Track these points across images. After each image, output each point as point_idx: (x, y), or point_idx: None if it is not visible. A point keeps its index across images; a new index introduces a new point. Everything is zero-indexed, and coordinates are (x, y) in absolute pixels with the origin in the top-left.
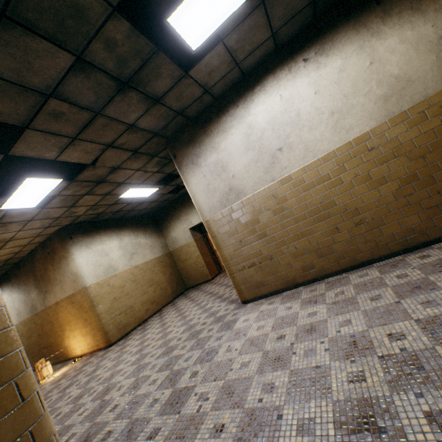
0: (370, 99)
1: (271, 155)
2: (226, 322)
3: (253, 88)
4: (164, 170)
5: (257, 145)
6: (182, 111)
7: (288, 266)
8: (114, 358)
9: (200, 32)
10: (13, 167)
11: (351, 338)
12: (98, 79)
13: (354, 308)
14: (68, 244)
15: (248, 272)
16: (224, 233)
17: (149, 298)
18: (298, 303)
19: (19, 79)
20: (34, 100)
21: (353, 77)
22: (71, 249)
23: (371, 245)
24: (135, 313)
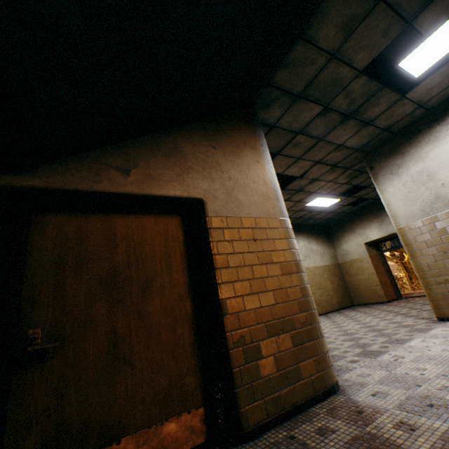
0: None
1: None
2: (416, 328)
3: None
4: (351, 182)
5: None
6: (388, 128)
7: None
8: None
9: (426, 62)
10: None
11: None
12: (330, 117)
13: None
14: None
15: None
16: (421, 242)
17: (316, 299)
18: None
19: (288, 127)
20: (289, 137)
21: None
22: None
23: None
24: None
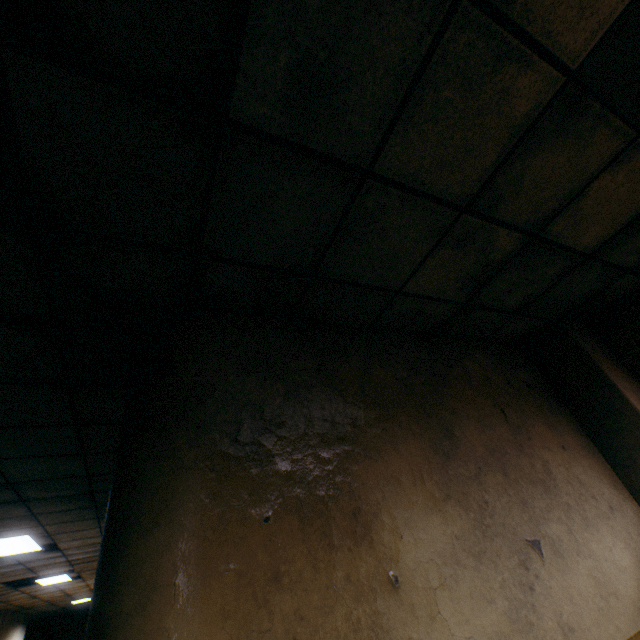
0: None
1: None
2: None
3: None
4: None
5: None
6: None
7: None
8: None
9: (30, 548)
10: None
11: None
12: (0, 567)
13: None
14: None
15: None
16: None
17: None
18: None
19: None
20: None
21: None
22: None
23: None
24: None
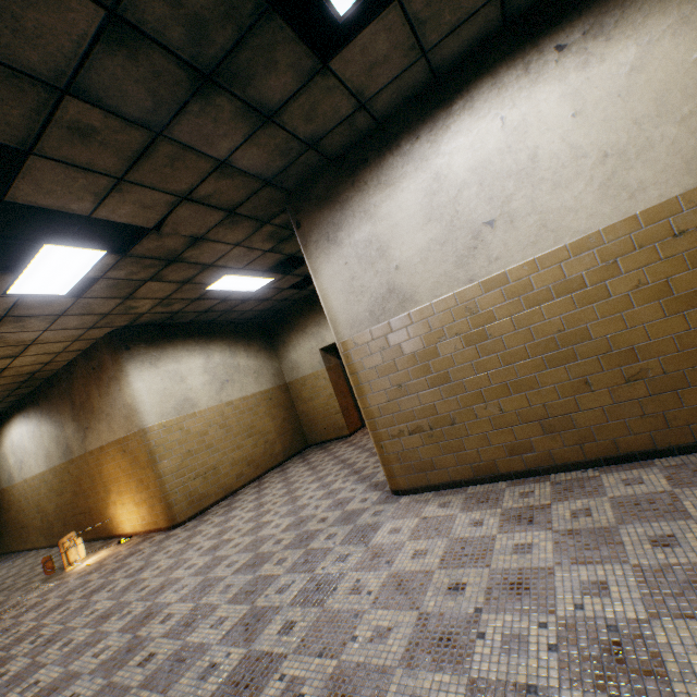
0: (691, 131)
1: (471, 233)
2: (361, 526)
3: (450, 102)
4: (283, 249)
5: (448, 212)
6: (316, 142)
7: (482, 442)
8: (174, 553)
9: None
10: (26, 224)
11: (608, 633)
12: (154, 64)
13: (615, 556)
14: (121, 358)
15: (408, 441)
16: (371, 368)
17: (245, 455)
18: (495, 516)
19: (0, 52)
20: (35, 98)
21: (660, 84)
22: (126, 366)
23: (653, 423)
24: (219, 478)
